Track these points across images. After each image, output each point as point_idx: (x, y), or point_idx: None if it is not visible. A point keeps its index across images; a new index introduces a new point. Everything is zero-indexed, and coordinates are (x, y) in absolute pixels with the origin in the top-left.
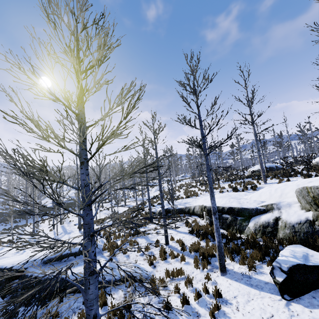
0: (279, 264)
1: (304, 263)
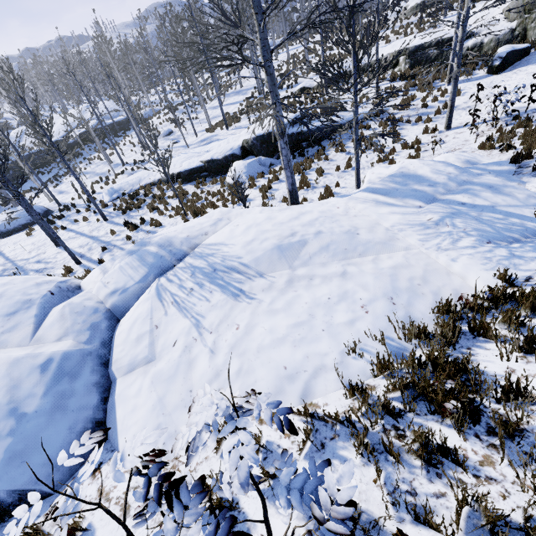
0: (499, 56)
1: (514, 49)
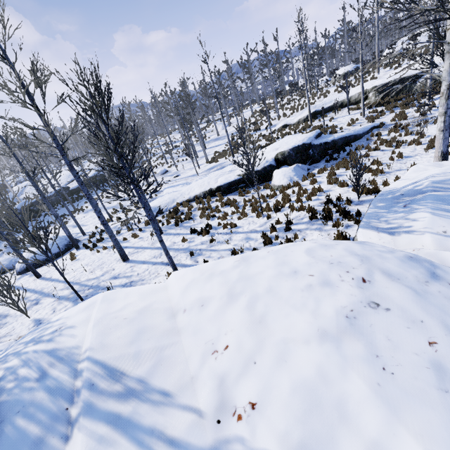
0: None
1: None
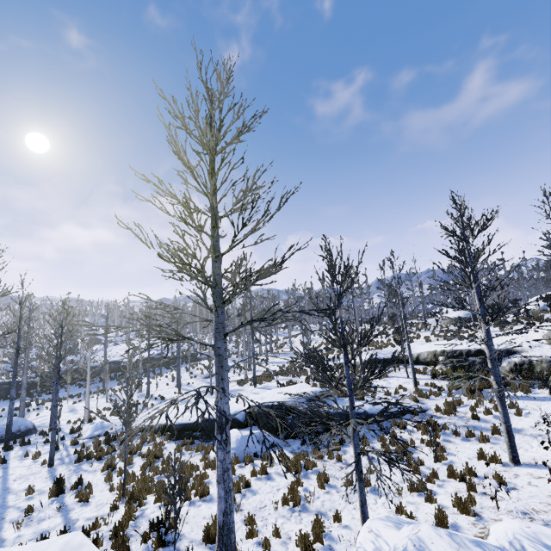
0: None
1: None
